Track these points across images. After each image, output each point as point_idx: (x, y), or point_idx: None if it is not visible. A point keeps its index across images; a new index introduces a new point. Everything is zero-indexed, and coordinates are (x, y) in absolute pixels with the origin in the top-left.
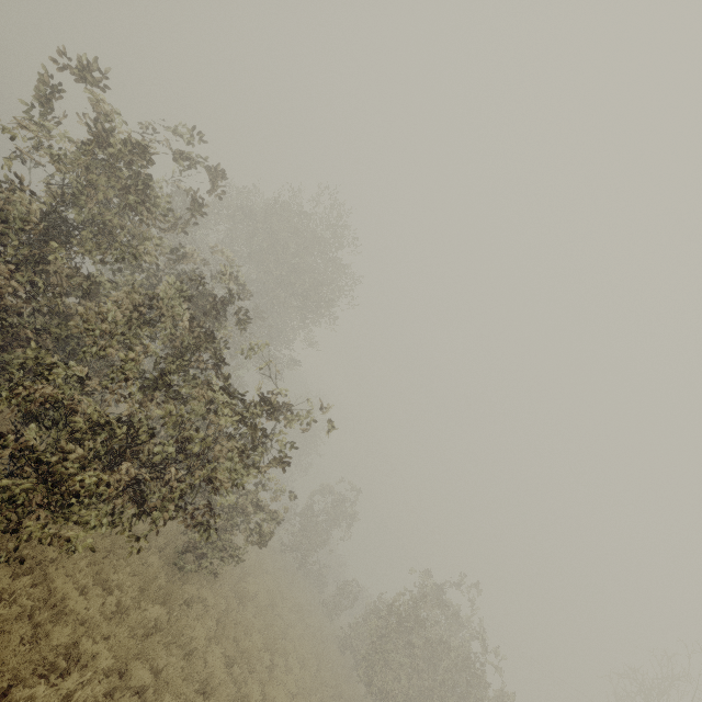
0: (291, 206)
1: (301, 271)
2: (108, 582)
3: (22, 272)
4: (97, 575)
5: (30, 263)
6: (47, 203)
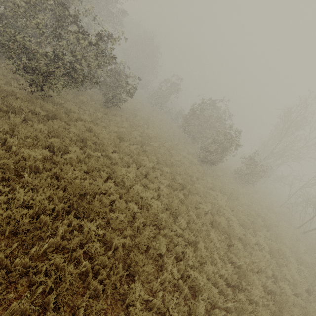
0: None
1: None
2: (84, 110)
3: None
4: (79, 107)
5: None
6: None
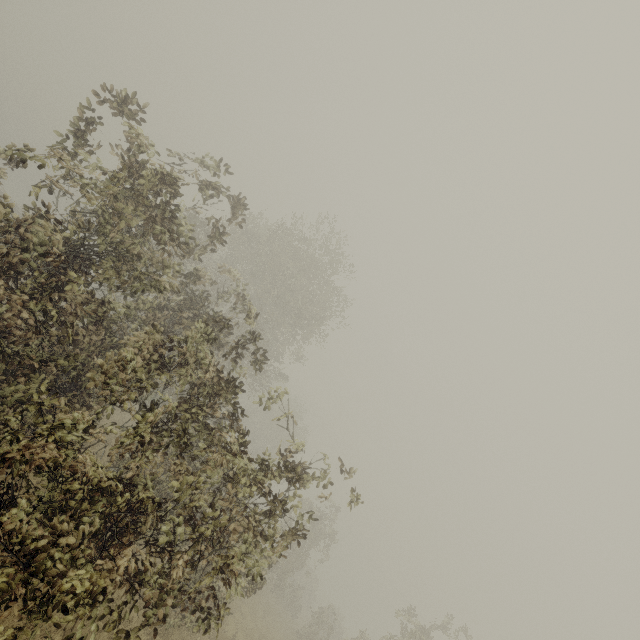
0: (292, 232)
1: (297, 291)
2: None
3: (37, 301)
4: None
5: (46, 292)
6: (72, 232)
